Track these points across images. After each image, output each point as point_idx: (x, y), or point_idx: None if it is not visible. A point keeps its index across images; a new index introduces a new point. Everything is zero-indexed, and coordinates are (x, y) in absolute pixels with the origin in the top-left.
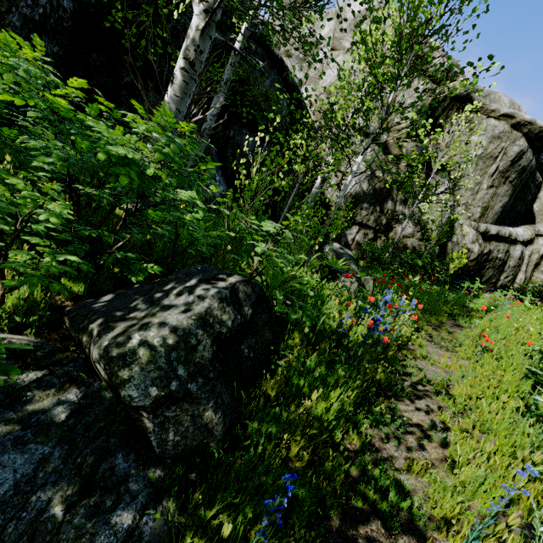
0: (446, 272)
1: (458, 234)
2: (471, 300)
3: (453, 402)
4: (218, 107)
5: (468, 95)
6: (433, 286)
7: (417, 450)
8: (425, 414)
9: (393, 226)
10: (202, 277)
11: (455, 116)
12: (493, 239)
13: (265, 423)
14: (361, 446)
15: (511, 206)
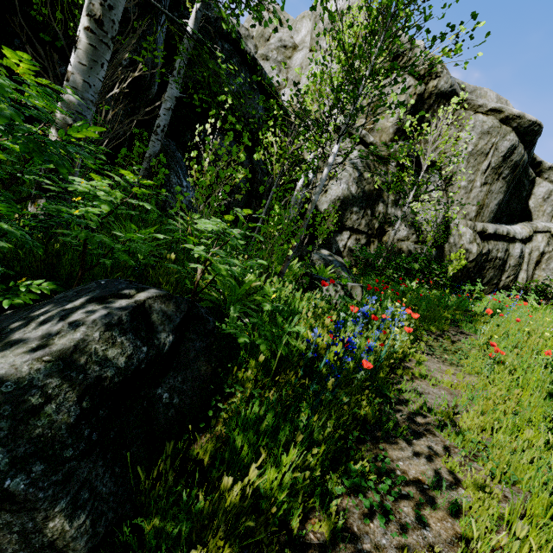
0: (445, 275)
1: (455, 235)
2: (473, 303)
3: (462, 439)
4: (172, 99)
5: (454, 91)
6: (433, 290)
7: (415, 529)
8: (426, 461)
9: (386, 230)
10: (96, 295)
11: (441, 109)
12: (491, 238)
13: (171, 519)
14: (331, 534)
15: (506, 204)
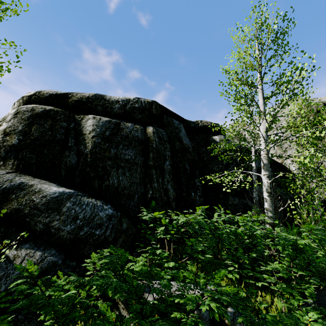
0: None
1: None
2: None
3: None
4: (257, 190)
5: None
6: None
7: None
8: None
9: None
10: None
11: None
12: None
13: None
14: None
15: None
